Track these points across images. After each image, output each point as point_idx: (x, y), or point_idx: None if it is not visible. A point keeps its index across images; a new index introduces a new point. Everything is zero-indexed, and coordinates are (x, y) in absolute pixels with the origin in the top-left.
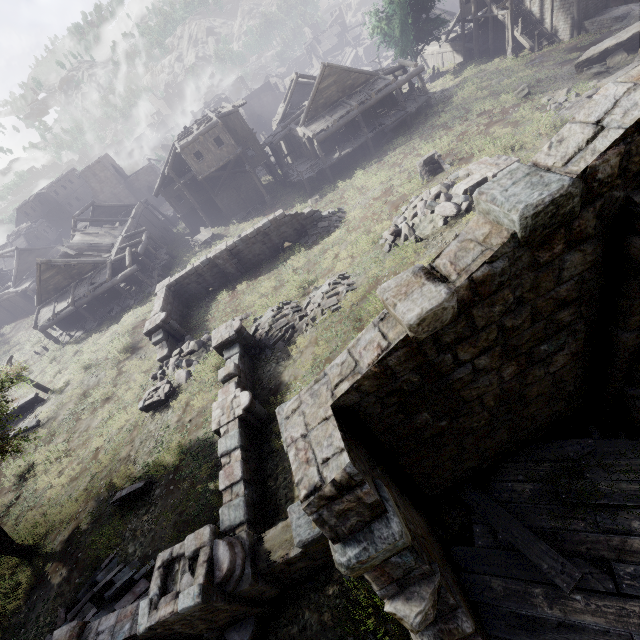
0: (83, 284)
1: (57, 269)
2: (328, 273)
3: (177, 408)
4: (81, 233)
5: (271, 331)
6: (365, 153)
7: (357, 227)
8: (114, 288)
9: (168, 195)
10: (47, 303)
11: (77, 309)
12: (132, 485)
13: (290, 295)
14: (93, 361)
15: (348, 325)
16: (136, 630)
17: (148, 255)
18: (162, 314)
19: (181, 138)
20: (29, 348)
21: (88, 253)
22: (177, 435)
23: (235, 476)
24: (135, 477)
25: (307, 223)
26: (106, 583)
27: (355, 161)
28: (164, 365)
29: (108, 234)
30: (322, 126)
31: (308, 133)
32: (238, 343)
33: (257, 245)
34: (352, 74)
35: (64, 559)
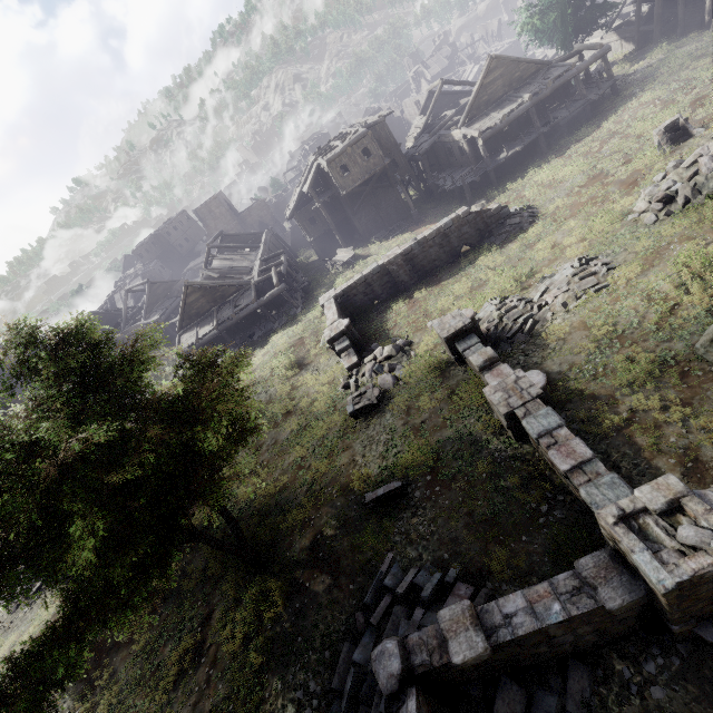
0: (226, 307)
1: (202, 292)
2: (552, 263)
3: (397, 411)
4: (218, 258)
5: (501, 324)
6: (530, 154)
7: (569, 216)
8: (254, 313)
9: (302, 217)
10: (188, 329)
11: (220, 333)
12: (387, 484)
13: (501, 292)
14: (256, 379)
15: (636, 300)
16: (578, 610)
17: (281, 281)
18: (344, 320)
19: (324, 153)
20: (164, 378)
21: (230, 276)
22: (414, 436)
23: (581, 454)
24: (376, 480)
25: (492, 222)
26: (408, 585)
27: (518, 164)
28: (355, 373)
29: (245, 258)
30: (488, 123)
31: (472, 132)
32: (474, 333)
33: (434, 249)
34: (521, 65)
35: (318, 565)
